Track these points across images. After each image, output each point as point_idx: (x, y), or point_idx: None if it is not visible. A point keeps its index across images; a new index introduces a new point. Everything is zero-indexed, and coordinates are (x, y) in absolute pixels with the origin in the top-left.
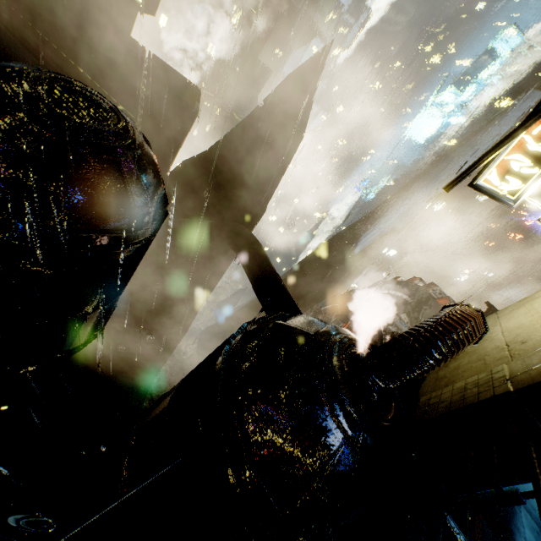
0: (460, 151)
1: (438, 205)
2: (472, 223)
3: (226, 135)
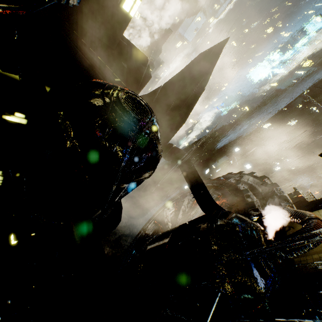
0: (283, 95)
1: (266, 124)
2: (284, 136)
3: (161, 86)
